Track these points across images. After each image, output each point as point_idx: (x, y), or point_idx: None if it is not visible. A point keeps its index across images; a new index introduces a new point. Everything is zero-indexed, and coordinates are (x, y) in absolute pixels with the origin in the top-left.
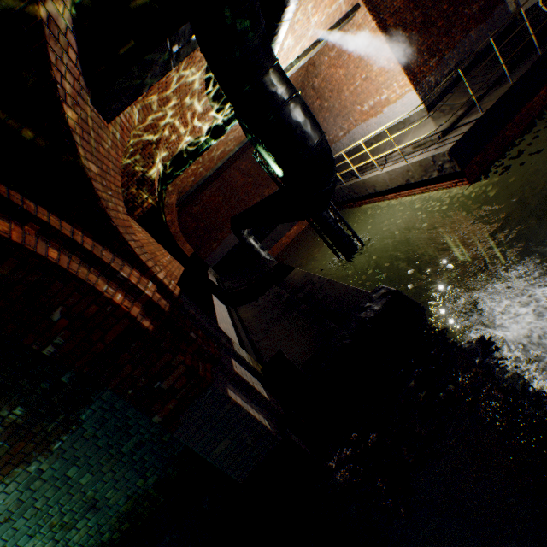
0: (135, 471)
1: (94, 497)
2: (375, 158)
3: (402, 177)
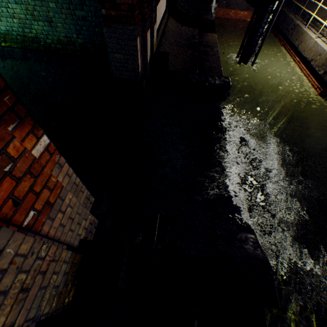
0: (75, 29)
1: (52, 18)
2: (326, 25)
3: (314, 55)
